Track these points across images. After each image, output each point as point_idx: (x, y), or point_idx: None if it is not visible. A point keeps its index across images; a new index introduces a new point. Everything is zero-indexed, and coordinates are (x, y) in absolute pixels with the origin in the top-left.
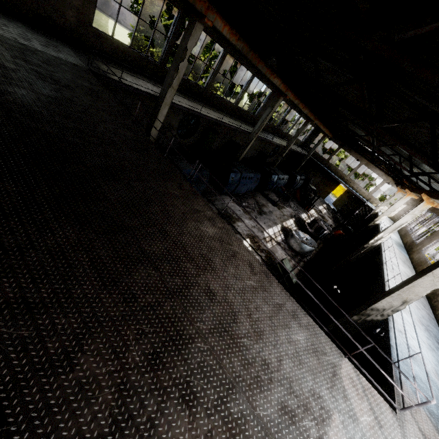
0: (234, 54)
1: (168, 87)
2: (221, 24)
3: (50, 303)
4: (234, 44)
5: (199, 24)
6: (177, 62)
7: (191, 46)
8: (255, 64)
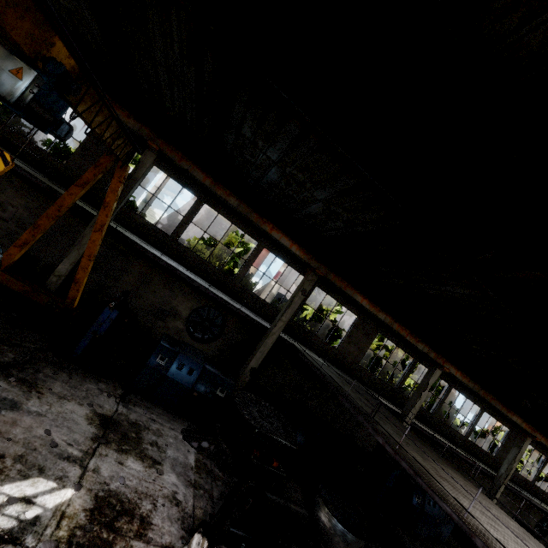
0: (459, 389)
1: (411, 407)
2: (454, 370)
3: (451, 491)
4: (466, 383)
5: (438, 370)
6: (420, 391)
7: (431, 382)
8: (488, 400)
